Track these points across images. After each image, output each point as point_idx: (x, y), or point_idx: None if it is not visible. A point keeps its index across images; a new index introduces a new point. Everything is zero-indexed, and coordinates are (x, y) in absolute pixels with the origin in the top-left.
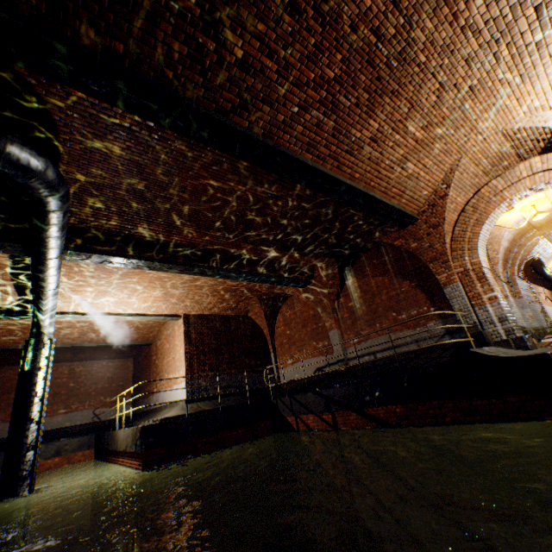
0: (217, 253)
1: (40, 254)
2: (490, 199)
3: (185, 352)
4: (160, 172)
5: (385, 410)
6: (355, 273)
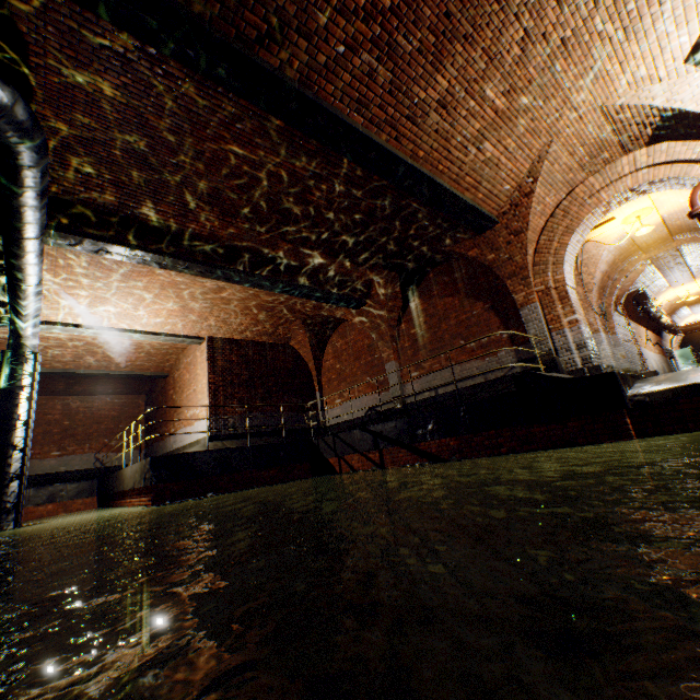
0: (248, 252)
1: (14, 230)
2: (584, 202)
3: (208, 382)
4: (169, 126)
5: (437, 445)
6: (422, 294)
